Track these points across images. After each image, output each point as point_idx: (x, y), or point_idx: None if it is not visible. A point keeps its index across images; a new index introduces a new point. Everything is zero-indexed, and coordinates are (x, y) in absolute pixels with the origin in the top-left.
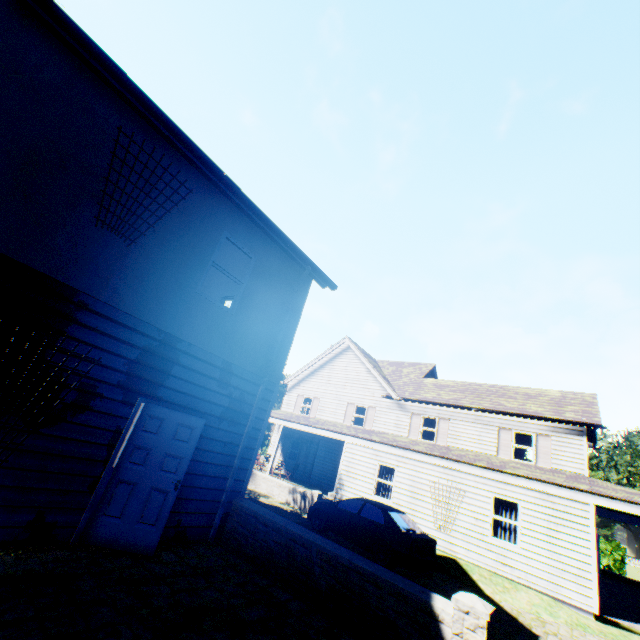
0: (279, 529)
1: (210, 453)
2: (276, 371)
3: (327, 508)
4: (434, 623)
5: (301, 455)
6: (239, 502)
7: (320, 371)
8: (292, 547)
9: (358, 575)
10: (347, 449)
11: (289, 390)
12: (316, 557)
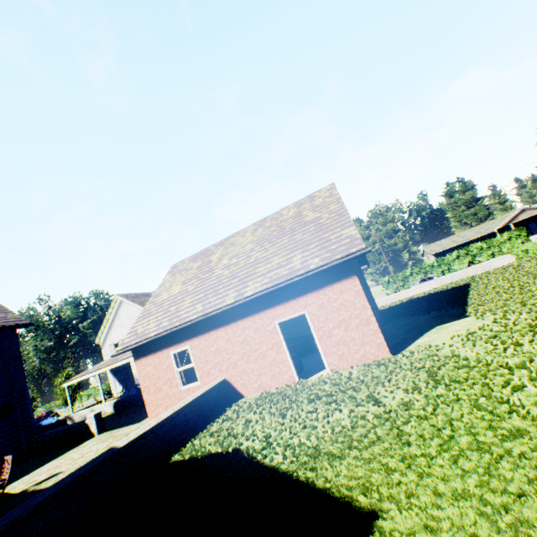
0: (49, 434)
1: (4, 432)
2: (22, 381)
3: (118, 402)
4: (88, 425)
5: (130, 376)
6: (34, 437)
7: (114, 323)
8: (55, 436)
9: (72, 428)
10: (133, 364)
11: (103, 346)
12: (61, 433)
